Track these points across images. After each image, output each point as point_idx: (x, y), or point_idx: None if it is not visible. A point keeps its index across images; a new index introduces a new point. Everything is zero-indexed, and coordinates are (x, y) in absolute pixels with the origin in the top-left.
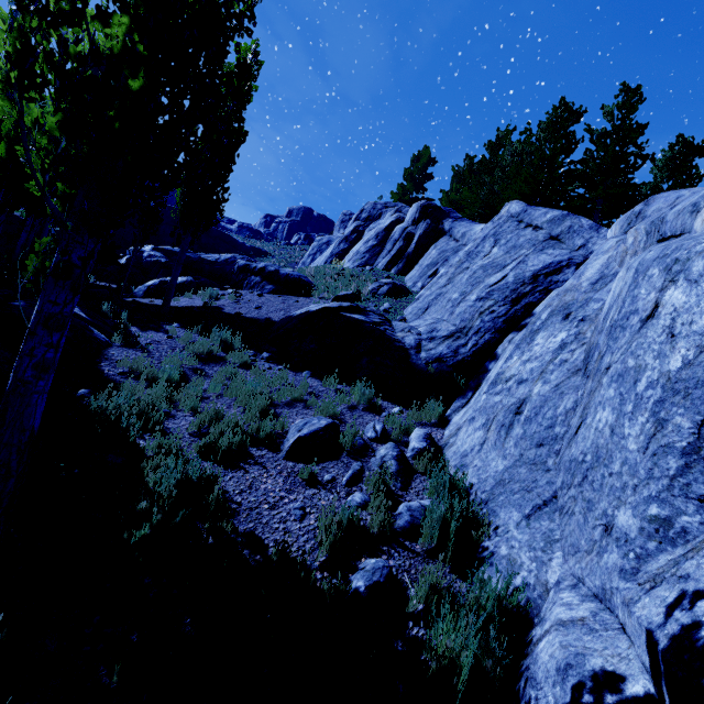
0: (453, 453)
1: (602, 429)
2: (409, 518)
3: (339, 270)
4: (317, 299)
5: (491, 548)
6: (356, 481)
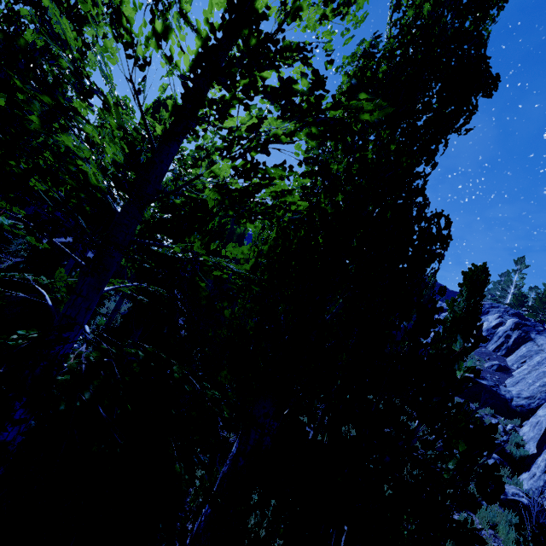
0: (521, 432)
1: (543, 424)
2: (506, 438)
3: None
4: None
5: (526, 447)
6: None
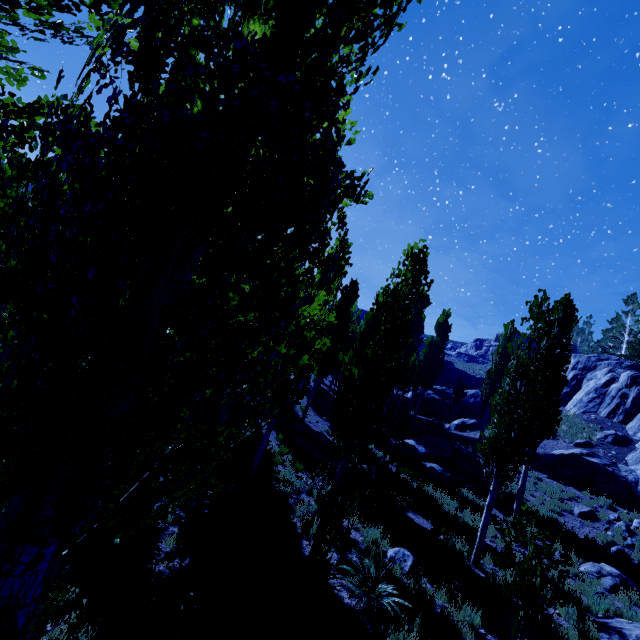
0: None
1: None
2: (631, 541)
3: (569, 417)
4: (561, 442)
5: None
6: (608, 529)
